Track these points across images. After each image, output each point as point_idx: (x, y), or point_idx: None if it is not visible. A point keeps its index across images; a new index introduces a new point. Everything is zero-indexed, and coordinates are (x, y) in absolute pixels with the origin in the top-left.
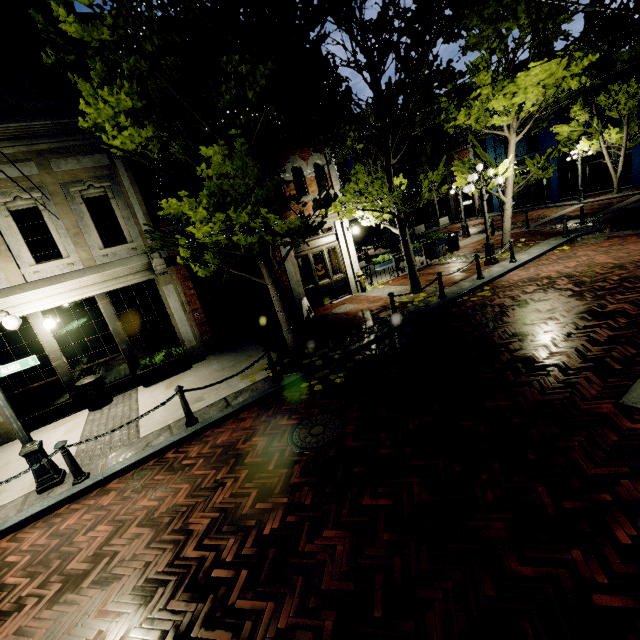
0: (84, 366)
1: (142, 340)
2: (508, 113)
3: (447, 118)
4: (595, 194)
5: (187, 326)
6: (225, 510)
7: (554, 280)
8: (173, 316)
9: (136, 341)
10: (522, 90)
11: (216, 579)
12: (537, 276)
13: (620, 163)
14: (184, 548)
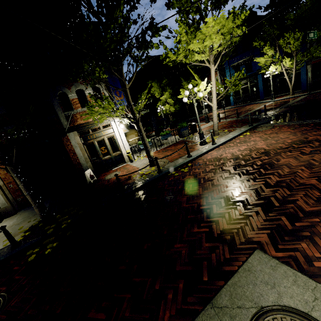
0: None
1: None
2: (204, 52)
3: (167, 56)
4: (282, 95)
5: (0, 194)
6: None
7: (226, 161)
8: None
9: None
10: (208, 37)
11: None
12: (220, 156)
13: (293, 78)
14: None
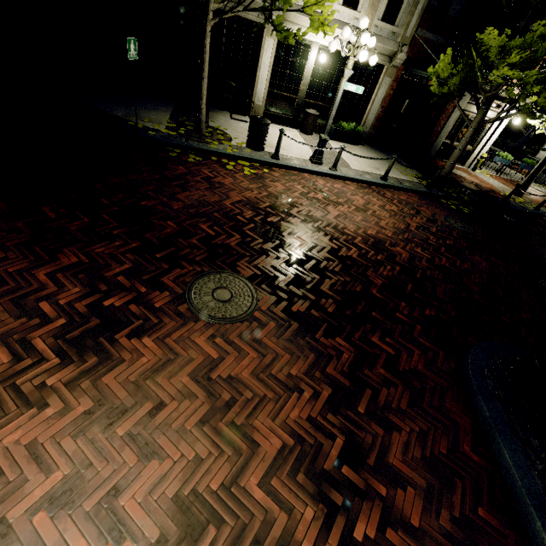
0: (311, 100)
1: (346, 106)
2: None
3: None
4: None
5: (373, 115)
6: (422, 226)
7: None
8: (373, 103)
9: (343, 104)
10: None
11: (431, 243)
12: None
13: None
14: (409, 227)
